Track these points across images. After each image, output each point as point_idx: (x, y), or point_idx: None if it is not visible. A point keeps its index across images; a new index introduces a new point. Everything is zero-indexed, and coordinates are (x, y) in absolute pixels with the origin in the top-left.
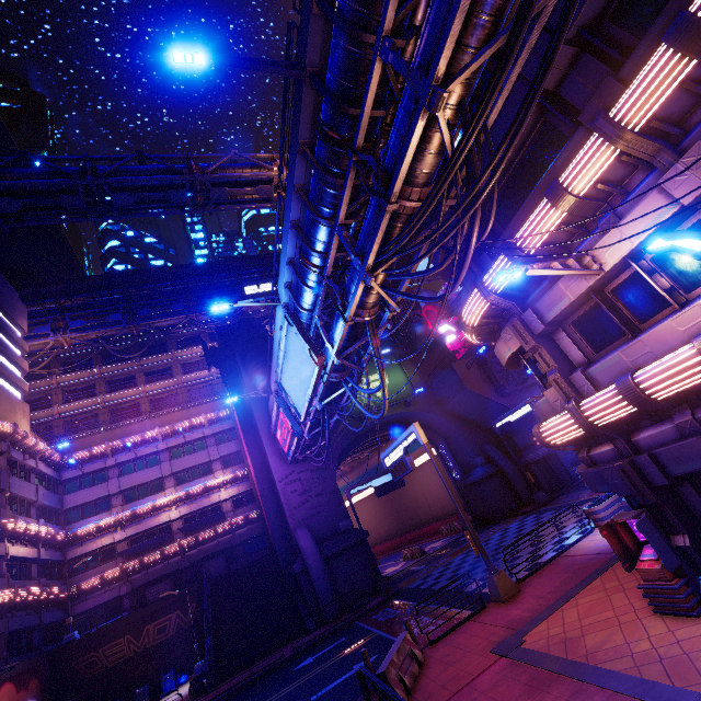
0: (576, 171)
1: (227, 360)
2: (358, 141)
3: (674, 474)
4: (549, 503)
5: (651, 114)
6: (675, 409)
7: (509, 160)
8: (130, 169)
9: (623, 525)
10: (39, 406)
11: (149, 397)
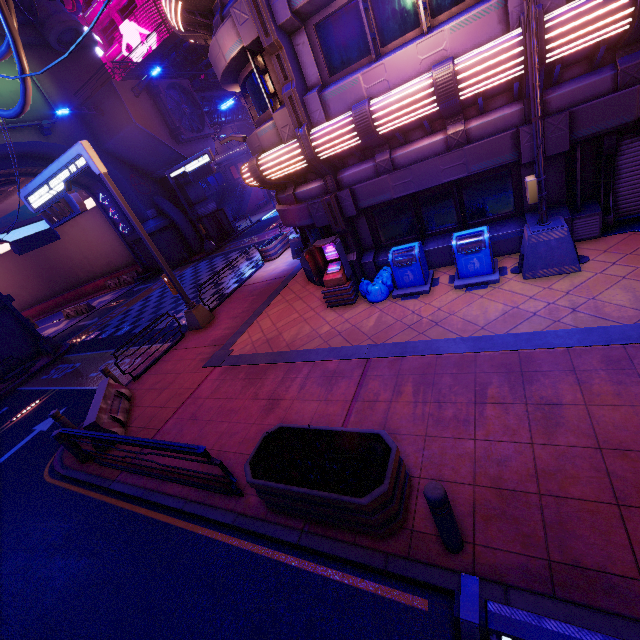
0: None
1: None
2: None
3: (362, 207)
4: (217, 251)
5: None
6: (379, 148)
7: None
8: None
9: (319, 250)
10: None
11: None
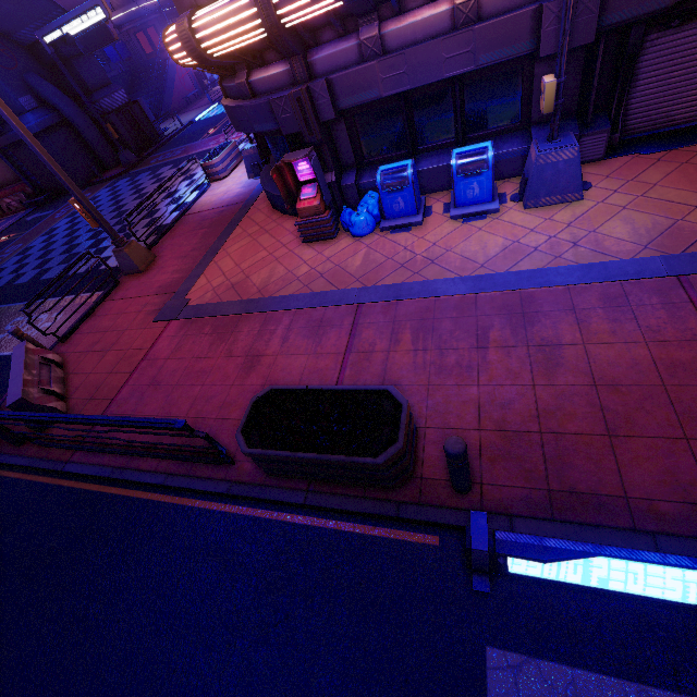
0: None
1: None
2: None
3: (342, 108)
4: (139, 164)
5: None
6: (365, 18)
7: None
8: None
9: (289, 167)
10: None
11: None
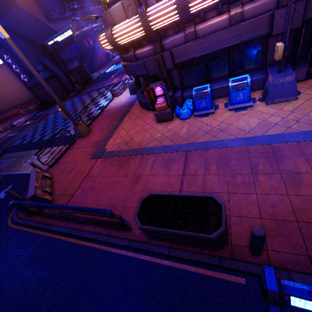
0: None
1: None
2: None
3: (176, 63)
4: (83, 91)
5: None
6: (188, 24)
7: None
8: None
9: (152, 89)
10: None
11: None
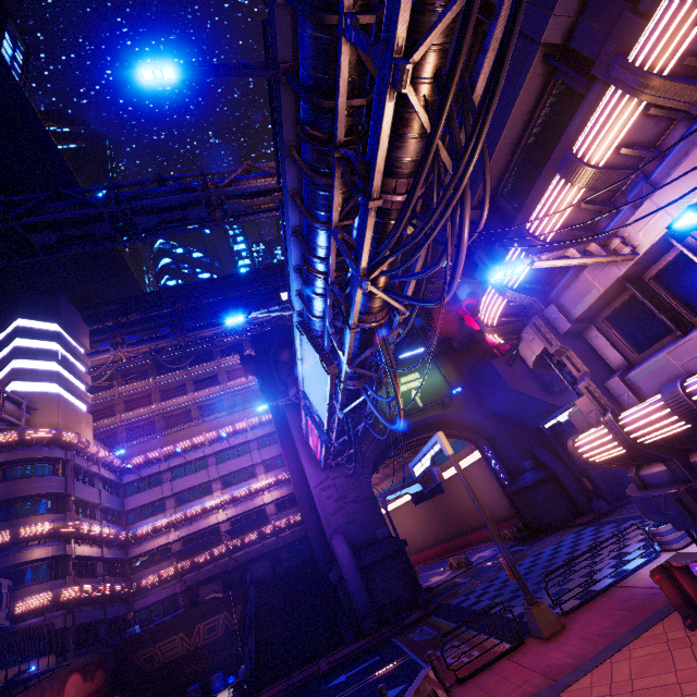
0: (592, 136)
1: (262, 367)
2: (338, 136)
3: None
4: (611, 513)
5: (683, 49)
6: None
7: (518, 134)
8: (151, 192)
9: (683, 568)
10: (105, 415)
11: (198, 403)
